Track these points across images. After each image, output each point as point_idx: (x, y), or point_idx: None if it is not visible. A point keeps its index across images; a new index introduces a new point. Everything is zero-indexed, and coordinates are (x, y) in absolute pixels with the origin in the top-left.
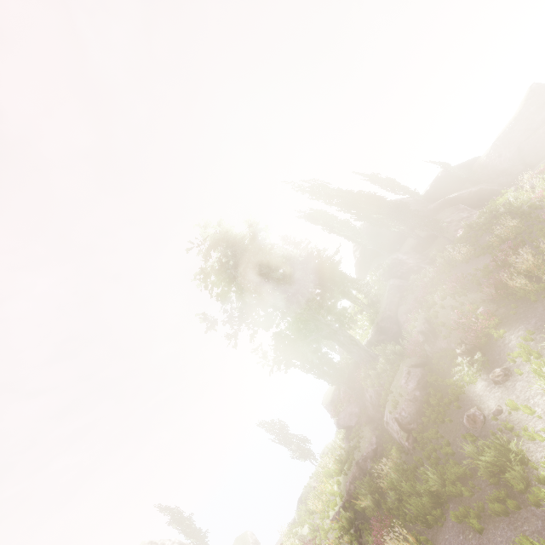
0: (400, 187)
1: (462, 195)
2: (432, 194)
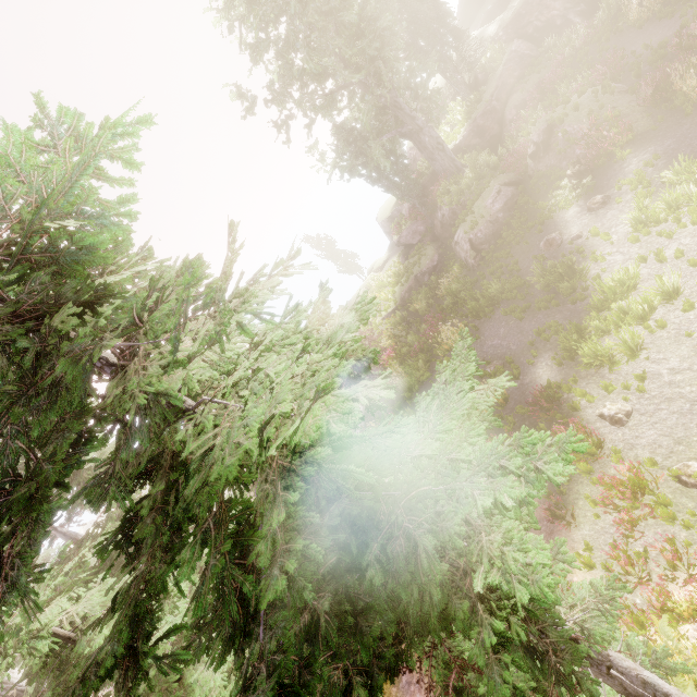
0: None
1: None
2: None
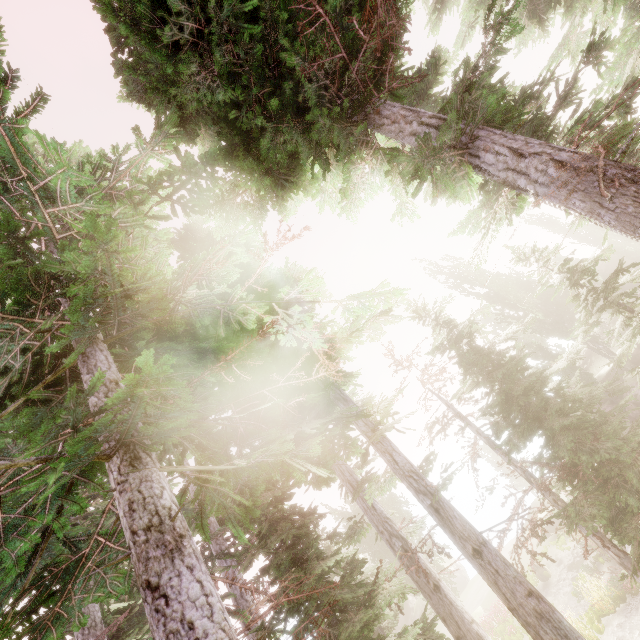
0: None
1: None
2: None
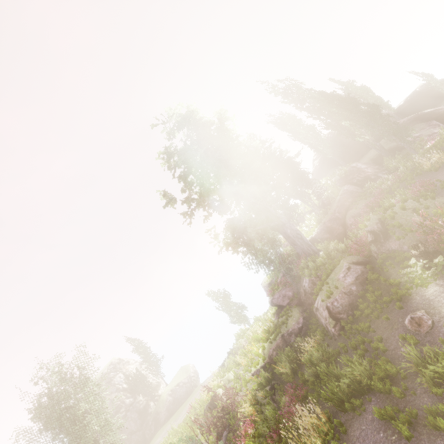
0: (374, 99)
1: (438, 111)
2: (404, 110)
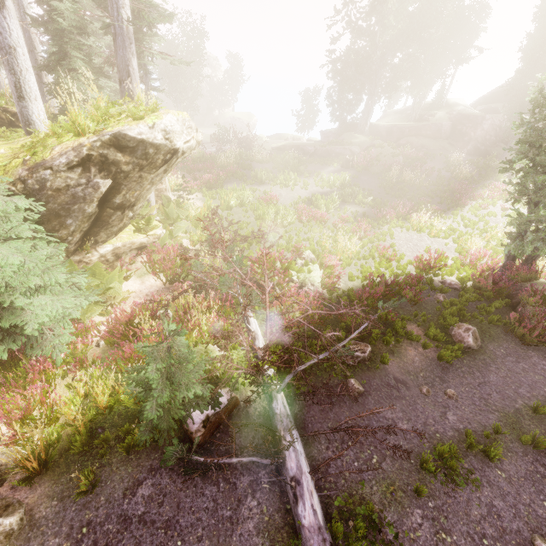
0: None
1: None
2: None
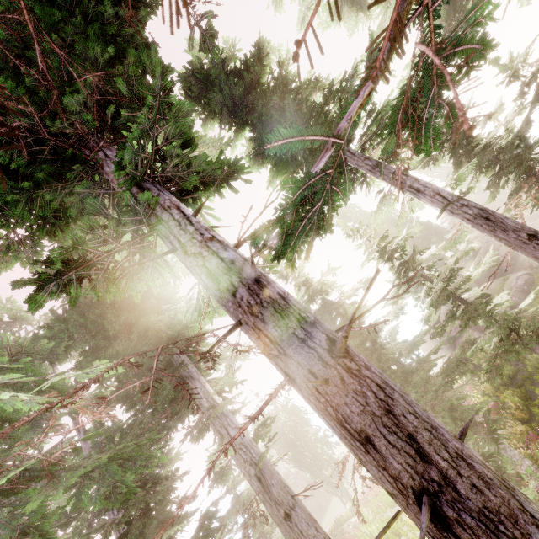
0: None
1: None
2: None
